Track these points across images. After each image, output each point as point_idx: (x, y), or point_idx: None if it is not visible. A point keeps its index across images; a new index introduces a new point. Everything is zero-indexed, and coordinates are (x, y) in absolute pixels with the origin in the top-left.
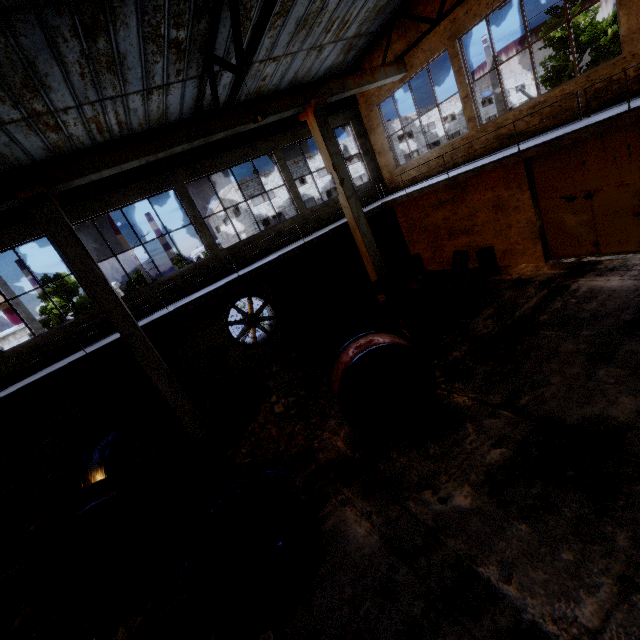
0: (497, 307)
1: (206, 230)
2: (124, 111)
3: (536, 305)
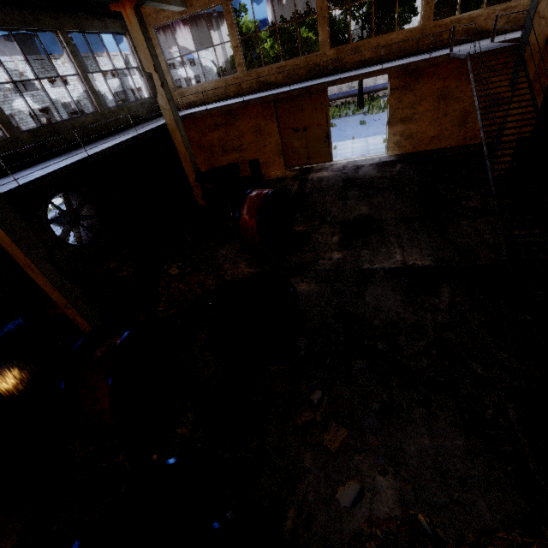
0: None
1: None
2: None
3: (299, 187)
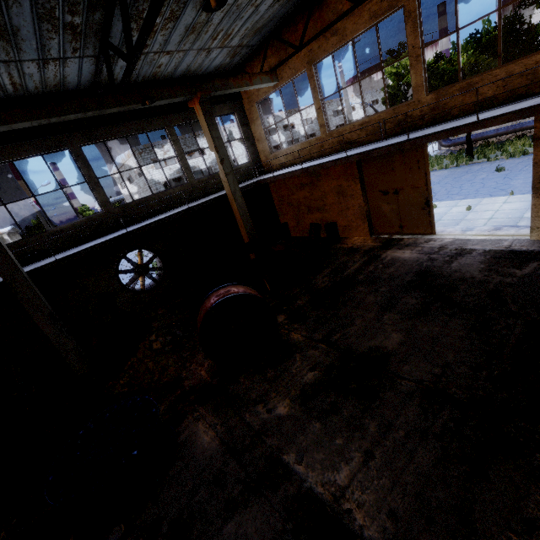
0: (333, 268)
1: (100, 189)
2: (19, 74)
3: (358, 268)
